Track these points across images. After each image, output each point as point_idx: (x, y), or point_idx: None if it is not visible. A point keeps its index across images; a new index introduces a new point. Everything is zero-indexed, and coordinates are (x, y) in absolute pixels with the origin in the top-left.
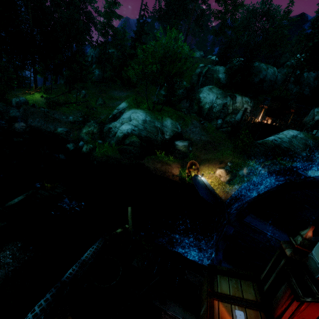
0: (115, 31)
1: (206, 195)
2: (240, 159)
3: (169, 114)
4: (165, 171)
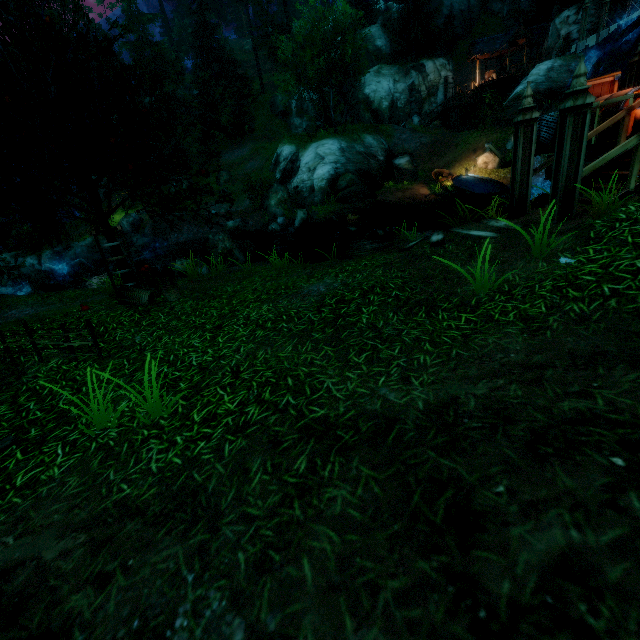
0: (159, 48)
1: (486, 187)
2: (499, 132)
3: (360, 129)
4: (413, 196)
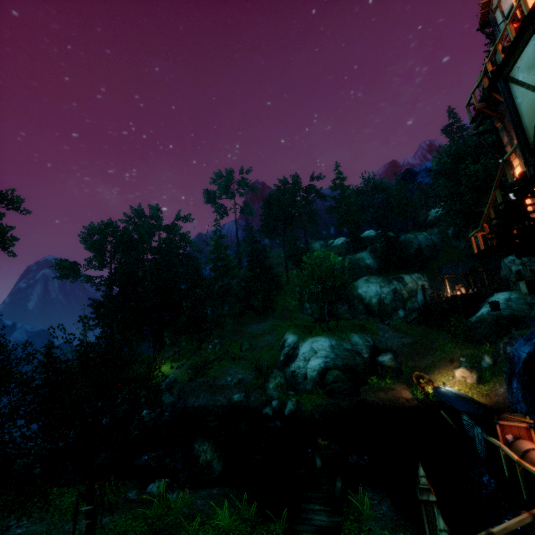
0: (227, 261)
1: (467, 406)
2: (471, 348)
3: (349, 328)
4: (395, 398)
